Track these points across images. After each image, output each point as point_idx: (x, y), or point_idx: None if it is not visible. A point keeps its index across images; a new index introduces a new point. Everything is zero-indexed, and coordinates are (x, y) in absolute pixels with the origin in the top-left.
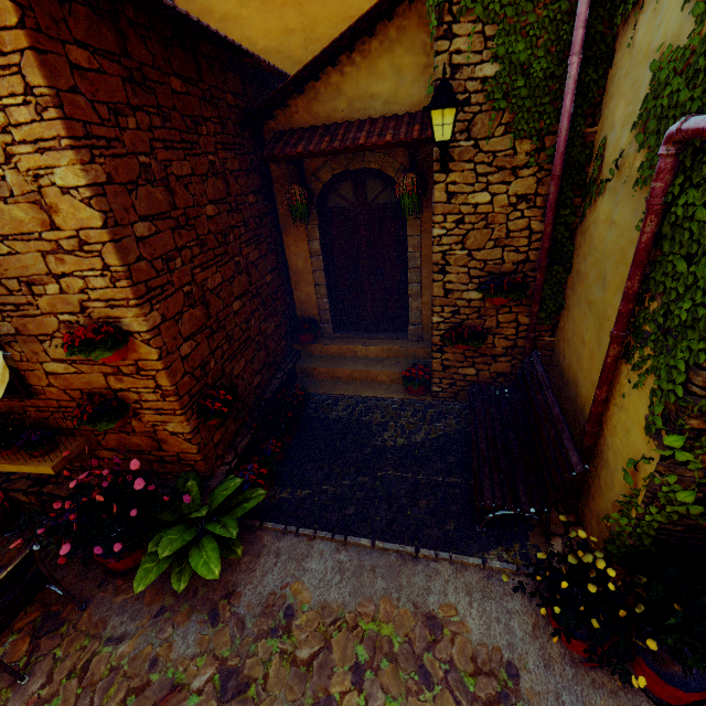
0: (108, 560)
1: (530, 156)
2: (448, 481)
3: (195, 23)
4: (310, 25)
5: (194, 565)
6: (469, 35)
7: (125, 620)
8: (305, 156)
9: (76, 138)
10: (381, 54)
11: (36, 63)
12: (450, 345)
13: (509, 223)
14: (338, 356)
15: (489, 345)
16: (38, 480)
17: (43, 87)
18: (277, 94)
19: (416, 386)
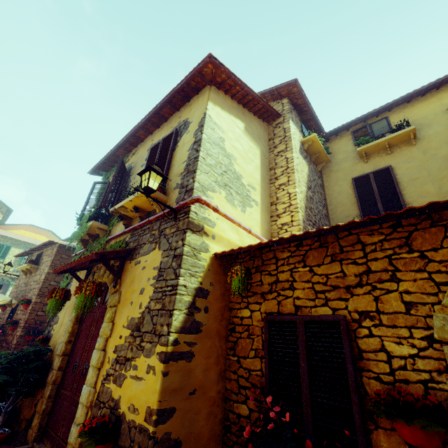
0: None
1: None
2: None
3: None
4: None
5: None
6: None
7: None
8: None
9: (52, 265)
10: None
11: (54, 256)
12: None
13: None
14: None
15: None
16: None
17: (52, 258)
18: None
19: None
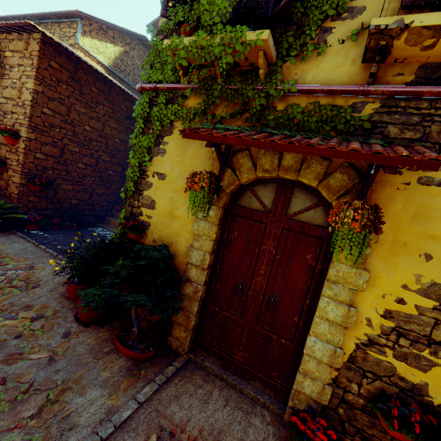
0: None
1: None
2: None
3: (101, 74)
4: None
5: None
6: None
7: None
8: None
9: (38, 78)
10: None
11: (37, 59)
12: None
13: None
14: None
15: None
16: None
17: (36, 64)
18: None
19: None
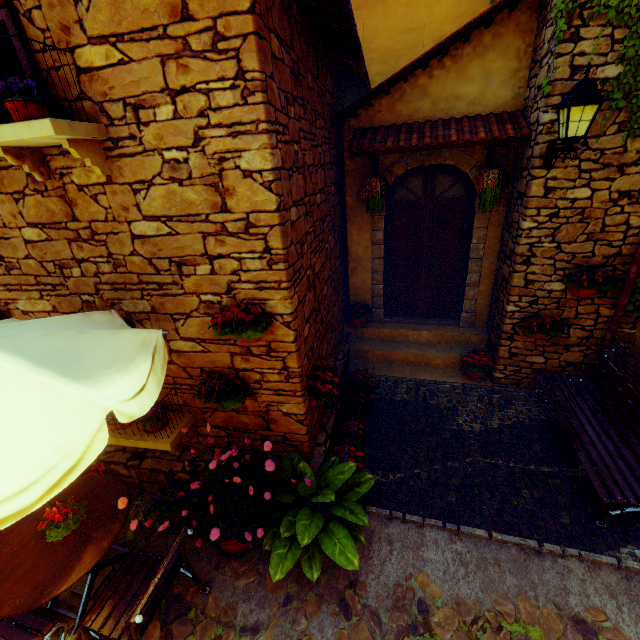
0: (228, 542)
1: (639, 154)
2: (543, 470)
3: (351, 21)
4: (370, 37)
5: (330, 553)
6: (596, 38)
7: (253, 607)
8: (394, 151)
9: (271, 123)
10: (472, 59)
11: (256, 48)
12: (521, 334)
13: (606, 218)
14: (388, 340)
15: (563, 335)
16: (134, 453)
17: (256, 72)
18: (371, 93)
19: (480, 372)
